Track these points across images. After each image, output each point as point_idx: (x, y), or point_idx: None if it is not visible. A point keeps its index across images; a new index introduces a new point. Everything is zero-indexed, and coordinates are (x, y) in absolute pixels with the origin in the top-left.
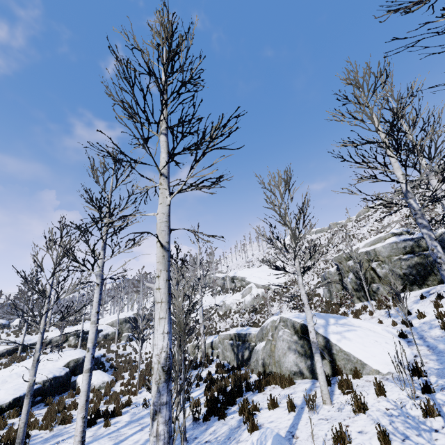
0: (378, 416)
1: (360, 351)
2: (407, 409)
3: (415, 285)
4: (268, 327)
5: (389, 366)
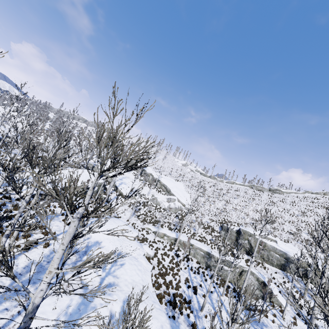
0: (300, 328)
1: (280, 299)
2: (304, 328)
3: (272, 264)
4: (236, 265)
5: (287, 307)
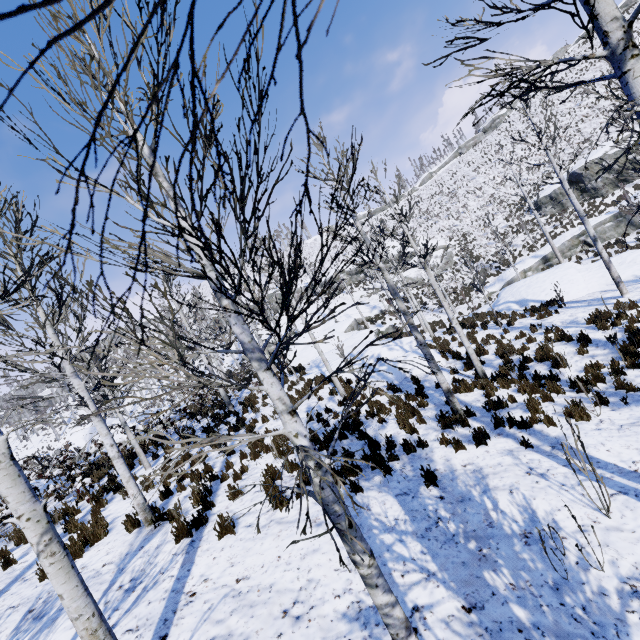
0: None
1: None
2: None
3: None
4: None
5: None
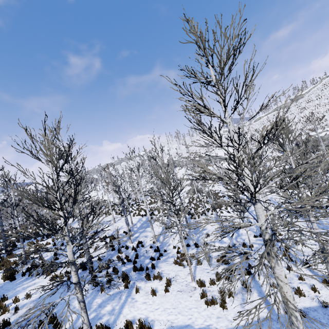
0: None
1: None
2: None
3: None
4: None
5: None
